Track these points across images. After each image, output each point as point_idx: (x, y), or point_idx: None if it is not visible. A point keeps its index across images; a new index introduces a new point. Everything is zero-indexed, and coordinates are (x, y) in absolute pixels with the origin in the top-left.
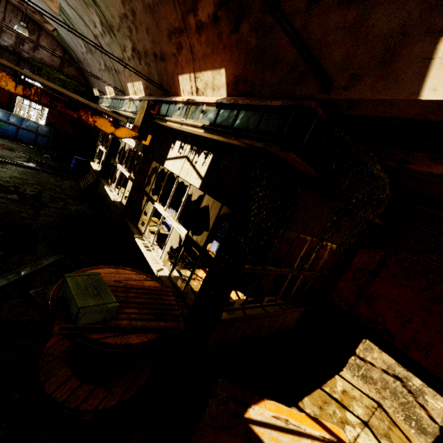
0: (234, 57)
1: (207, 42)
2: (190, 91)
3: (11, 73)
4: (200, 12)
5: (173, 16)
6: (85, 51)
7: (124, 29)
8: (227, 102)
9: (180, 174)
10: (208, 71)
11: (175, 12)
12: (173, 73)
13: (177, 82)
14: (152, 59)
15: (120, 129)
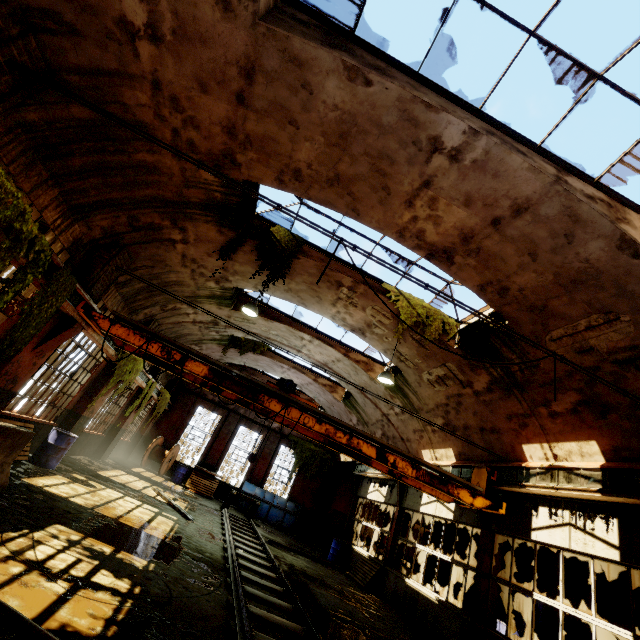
0: (606, 433)
1: (564, 423)
2: (543, 456)
3: (411, 462)
4: (554, 406)
5: (516, 407)
6: (354, 423)
7: (438, 411)
8: (618, 467)
9: (571, 546)
10: (570, 442)
11: (519, 405)
12: (512, 442)
13: (519, 450)
14: (476, 431)
15: (476, 498)
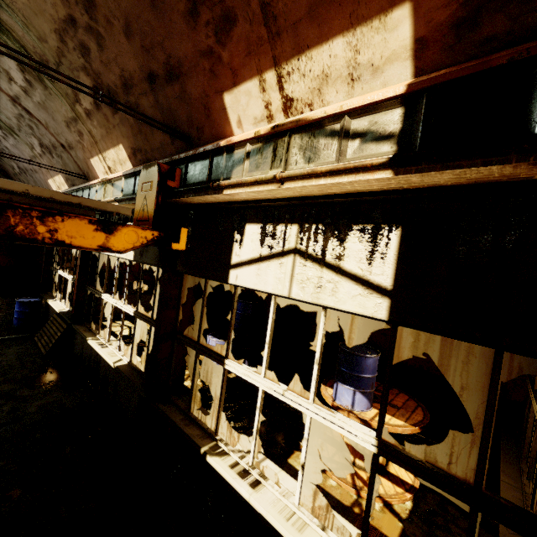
0: None
1: None
2: (263, 113)
3: None
4: None
5: None
6: (1, 135)
7: (71, 55)
8: (470, 69)
9: (292, 293)
10: (333, 40)
11: None
12: (205, 96)
13: (219, 110)
14: (144, 89)
15: (118, 232)
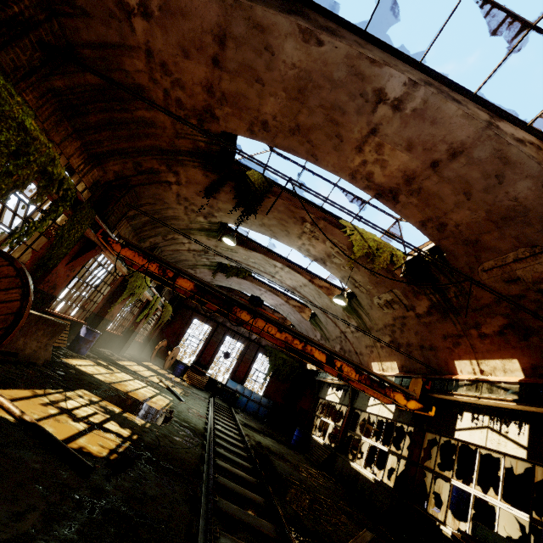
0: (527, 353)
1: (491, 343)
2: (471, 371)
3: (355, 368)
4: (483, 329)
5: (451, 328)
6: (318, 339)
7: (386, 330)
8: (534, 382)
9: (486, 445)
10: (495, 360)
11: (454, 327)
12: (446, 359)
13: (452, 365)
14: (417, 348)
15: (410, 401)
